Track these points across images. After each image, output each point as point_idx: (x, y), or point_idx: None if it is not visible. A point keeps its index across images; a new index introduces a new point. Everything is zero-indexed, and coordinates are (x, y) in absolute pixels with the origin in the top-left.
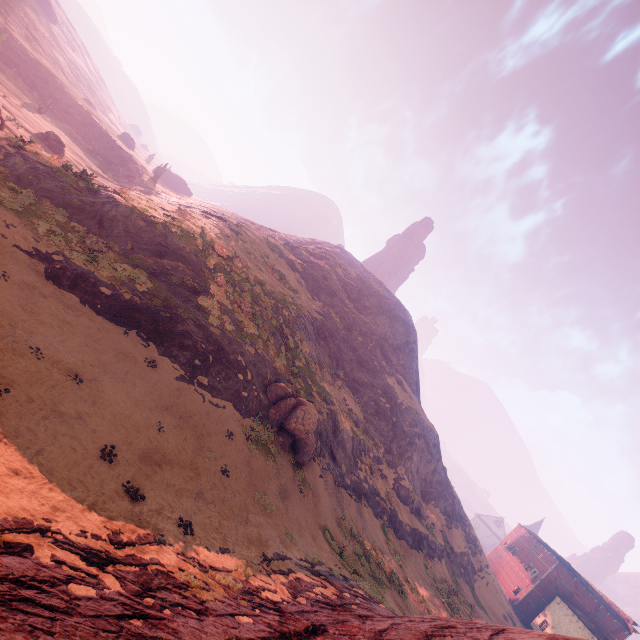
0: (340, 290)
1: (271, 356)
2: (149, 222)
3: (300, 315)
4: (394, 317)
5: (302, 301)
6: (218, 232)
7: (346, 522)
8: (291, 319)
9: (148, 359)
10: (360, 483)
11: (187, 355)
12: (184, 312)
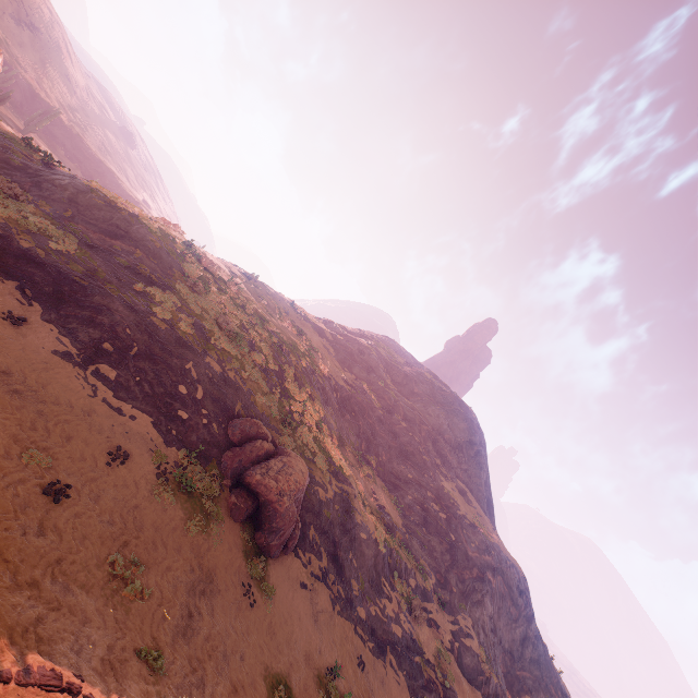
0: (380, 368)
1: (250, 387)
2: (112, 206)
3: (316, 370)
4: (452, 410)
5: (325, 363)
6: (221, 265)
7: (341, 685)
8: (300, 368)
9: (13, 314)
10: (385, 622)
11: (93, 334)
12: (115, 289)
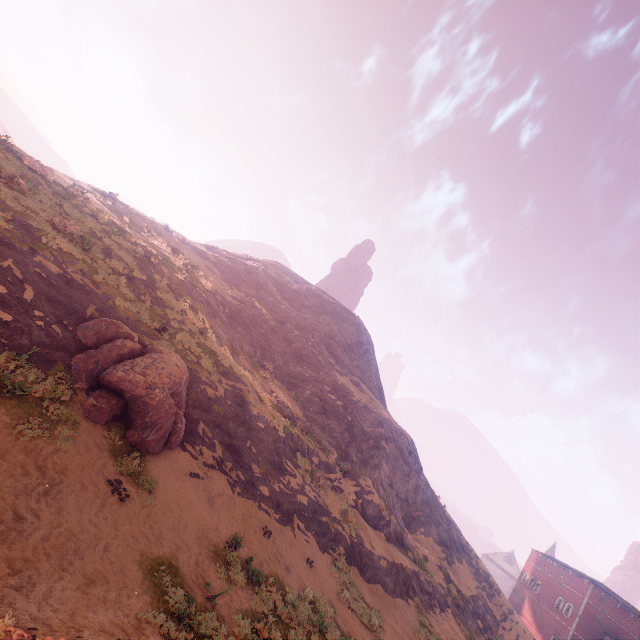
0: (270, 286)
1: (106, 291)
2: None
3: (197, 284)
4: (341, 318)
5: (208, 280)
6: (62, 176)
7: (244, 554)
8: (176, 280)
9: None
10: (291, 495)
11: None
12: None
